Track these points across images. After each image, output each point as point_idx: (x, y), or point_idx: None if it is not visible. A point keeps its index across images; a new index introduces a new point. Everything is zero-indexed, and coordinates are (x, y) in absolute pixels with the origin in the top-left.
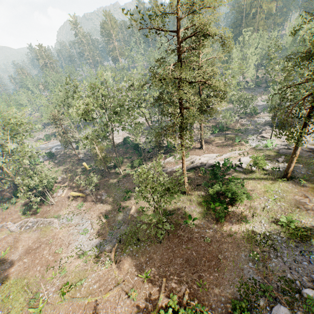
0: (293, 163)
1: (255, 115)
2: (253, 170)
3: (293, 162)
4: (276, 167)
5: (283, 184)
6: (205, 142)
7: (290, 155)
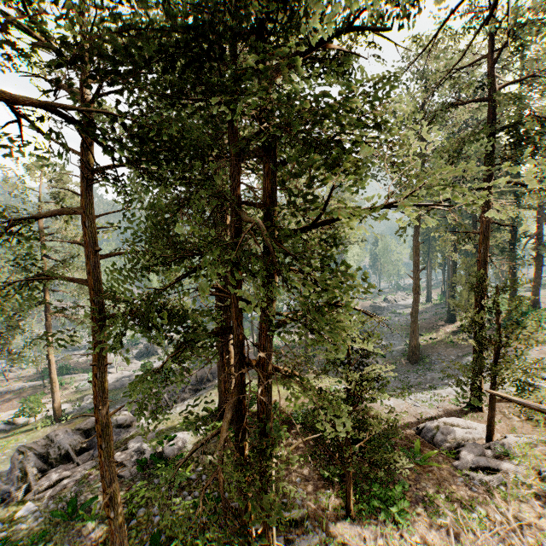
0: (56, 393)
1: (135, 345)
2: (30, 422)
3: (54, 391)
4: (71, 408)
5: (45, 429)
6: (2, 397)
7: (113, 389)
